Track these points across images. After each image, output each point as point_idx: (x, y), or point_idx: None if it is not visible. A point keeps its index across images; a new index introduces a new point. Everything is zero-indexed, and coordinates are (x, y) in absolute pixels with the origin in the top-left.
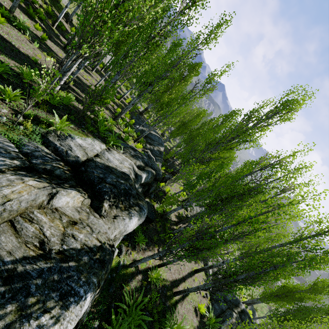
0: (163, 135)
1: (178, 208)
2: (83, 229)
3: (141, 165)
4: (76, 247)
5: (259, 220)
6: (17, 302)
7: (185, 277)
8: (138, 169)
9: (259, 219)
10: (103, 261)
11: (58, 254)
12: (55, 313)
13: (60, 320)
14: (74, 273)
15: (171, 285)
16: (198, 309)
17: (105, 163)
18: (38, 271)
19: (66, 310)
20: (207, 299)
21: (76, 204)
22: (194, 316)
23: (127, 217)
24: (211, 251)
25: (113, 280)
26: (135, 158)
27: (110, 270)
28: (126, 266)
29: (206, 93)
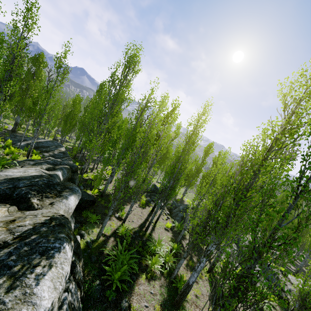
0: (56, 140)
1: (109, 179)
2: (25, 219)
3: (50, 167)
4: (28, 228)
5: (150, 137)
6: (5, 275)
7: (147, 218)
8: (49, 171)
9: (149, 136)
10: (61, 224)
11: (15, 239)
12: (45, 264)
13: (53, 265)
14: (41, 239)
15: (140, 228)
16: (167, 228)
17: (6, 178)
18: (6, 255)
19: (53, 258)
20: (170, 220)
21: (3, 214)
22: (167, 233)
23: (63, 199)
24: (146, 183)
25: (91, 254)
26: (38, 165)
27: (83, 250)
28: (95, 240)
29: (64, 77)
